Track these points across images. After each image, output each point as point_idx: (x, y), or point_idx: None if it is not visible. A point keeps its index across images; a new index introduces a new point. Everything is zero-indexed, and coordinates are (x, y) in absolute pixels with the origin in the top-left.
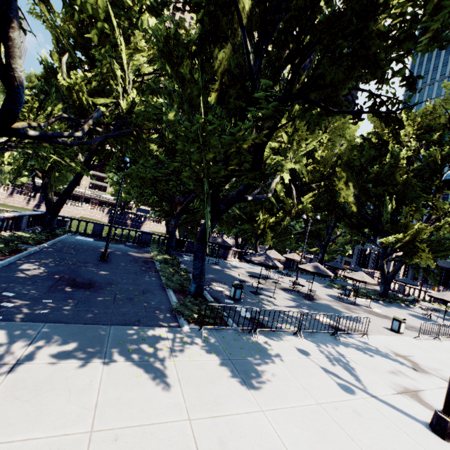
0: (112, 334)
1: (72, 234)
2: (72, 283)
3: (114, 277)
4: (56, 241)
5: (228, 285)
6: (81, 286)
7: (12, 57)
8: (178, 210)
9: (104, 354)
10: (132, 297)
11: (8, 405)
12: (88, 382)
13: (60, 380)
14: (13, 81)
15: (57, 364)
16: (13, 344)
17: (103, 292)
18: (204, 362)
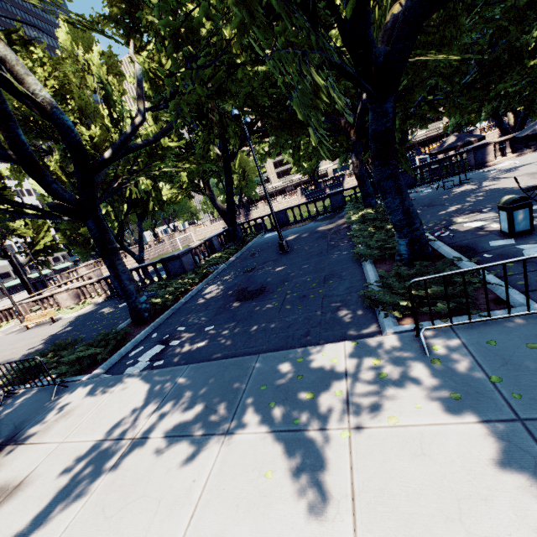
0: (255, 371)
1: (261, 235)
2: (242, 295)
3: (291, 270)
4: (244, 249)
5: (494, 211)
6: (249, 297)
7: (22, 81)
8: (352, 137)
9: (232, 415)
10: (306, 294)
11: (90, 523)
12: (190, 483)
13: (159, 476)
14: (45, 110)
15: (170, 439)
16: (148, 403)
17: (270, 298)
18: (430, 432)
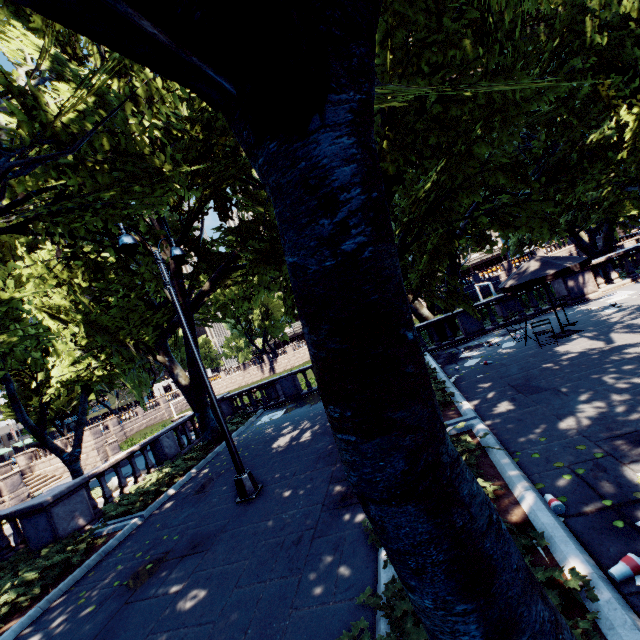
0: None
1: (256, 416)
2: None
3: (196, 636)
4: (209, 459)
5: None
6: None
7: None
8: None
9: None
10: None
11: None
12: None
13: None
14: None
15: None
16: None
17: None
18: None
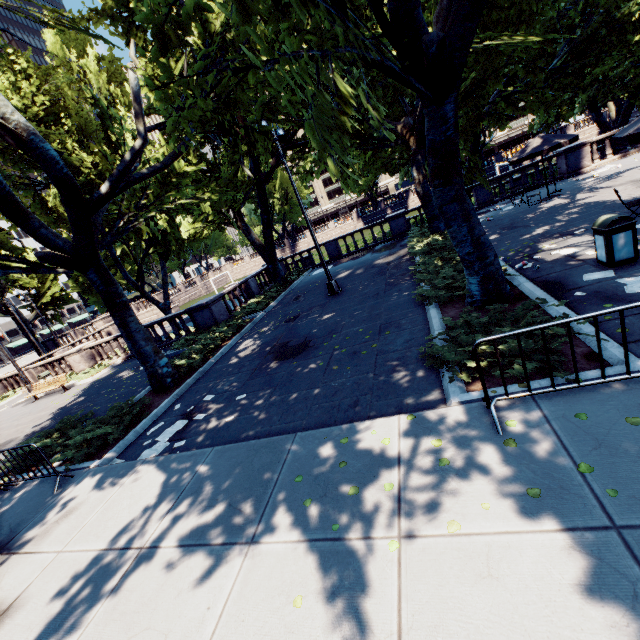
0: (290, 456)
1: (308, 272)
2: (282, 352)
3: (341, 318)
4: (288, 292)
5: (589, 233)
6: (290, 354)
7: None
8: (411, 146)
9: (259, 516)
10: (357, 350)
11: None
12: (203, 611)
13: (168, 600)
14: (21, 138)
15: (184, 550)
16: (162, 500)
17: (315, 356)
18: (500, 543)
